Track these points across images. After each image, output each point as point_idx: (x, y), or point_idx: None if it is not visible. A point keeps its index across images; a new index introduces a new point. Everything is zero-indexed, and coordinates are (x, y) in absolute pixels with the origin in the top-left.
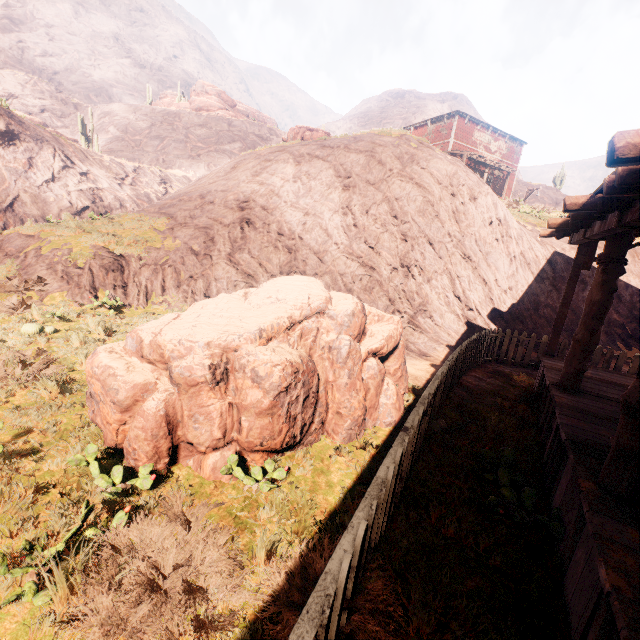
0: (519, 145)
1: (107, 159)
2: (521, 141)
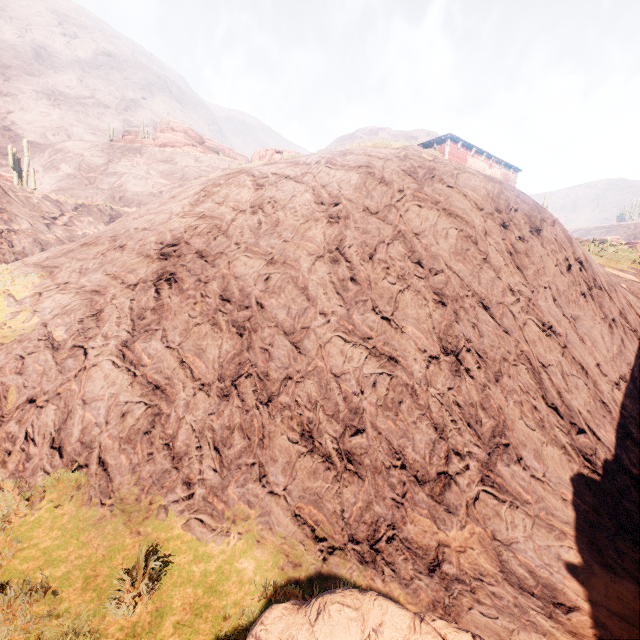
0: (513, 172)
1: (38, 196)
2: (515, 168)
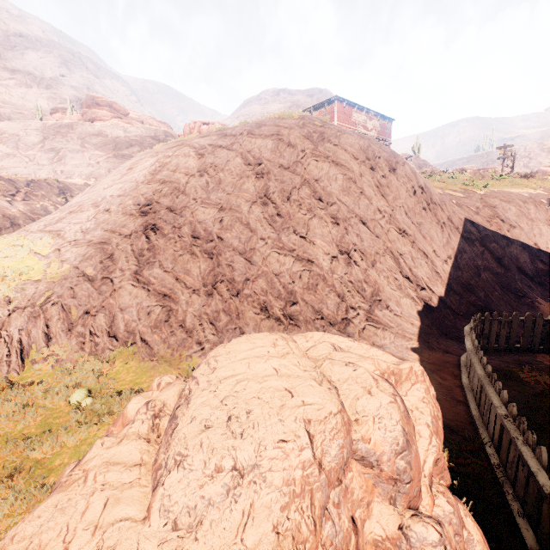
0: (389, 122)
1: None
2: (390, 118)
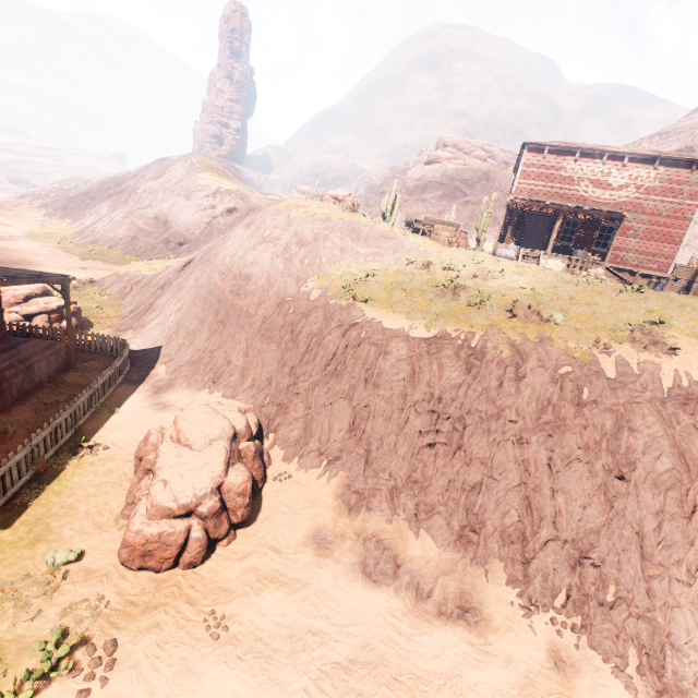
0: None
1: None
2: None
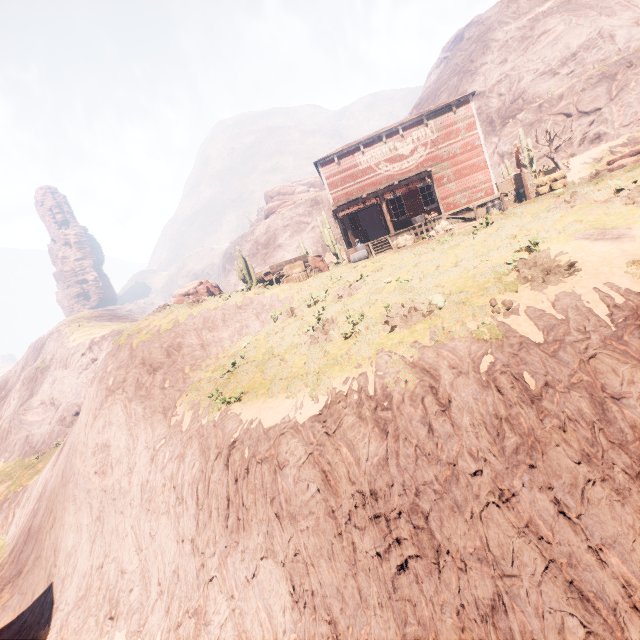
0: (460, 105)
1: None
2: (458, 100)
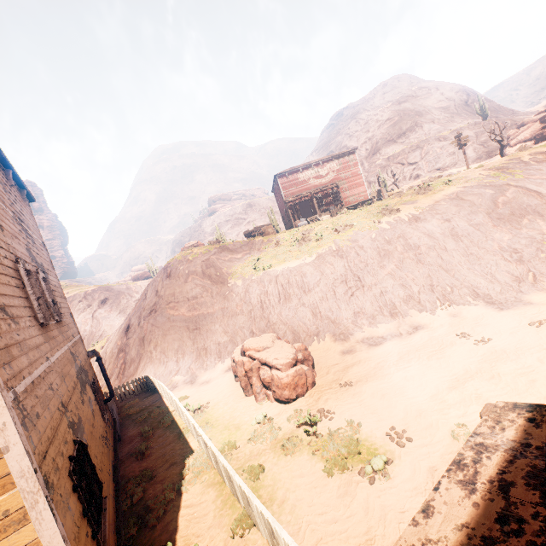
0: (350, 154)
1: None
2: (349, 151)
